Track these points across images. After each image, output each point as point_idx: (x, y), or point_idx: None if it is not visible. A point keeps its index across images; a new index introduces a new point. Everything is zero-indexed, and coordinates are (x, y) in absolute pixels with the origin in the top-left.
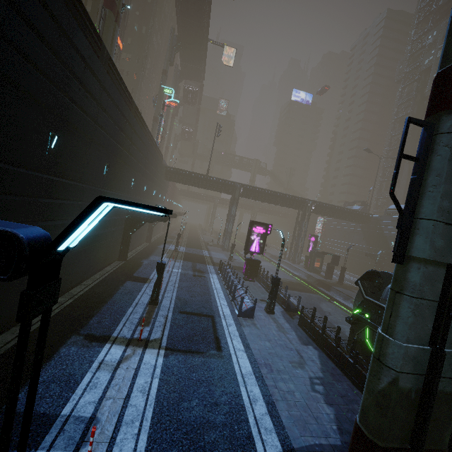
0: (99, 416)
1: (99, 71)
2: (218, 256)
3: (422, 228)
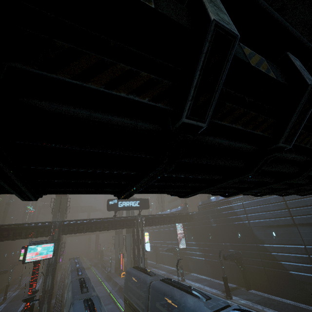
0: (9, 294)
1: None
2: None
3: None
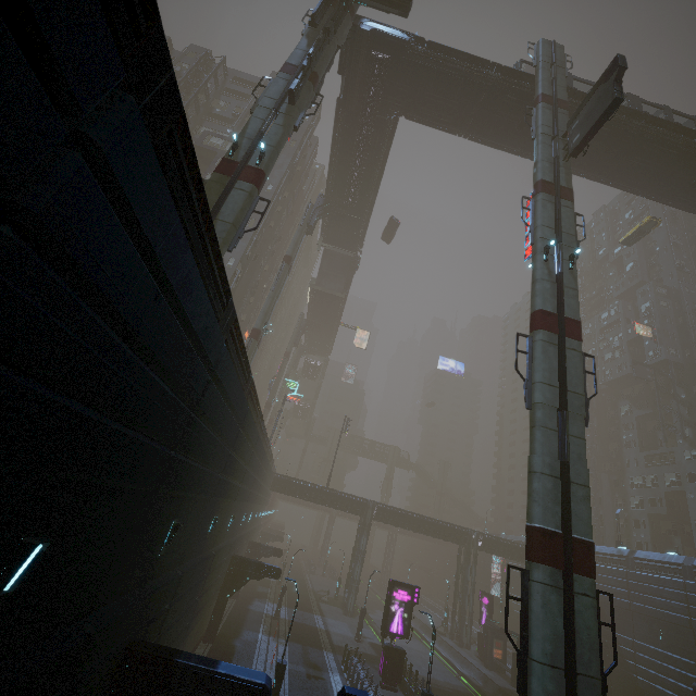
0: None
1: (256, 439)
2: (338, 628)
3: (534, 669)
